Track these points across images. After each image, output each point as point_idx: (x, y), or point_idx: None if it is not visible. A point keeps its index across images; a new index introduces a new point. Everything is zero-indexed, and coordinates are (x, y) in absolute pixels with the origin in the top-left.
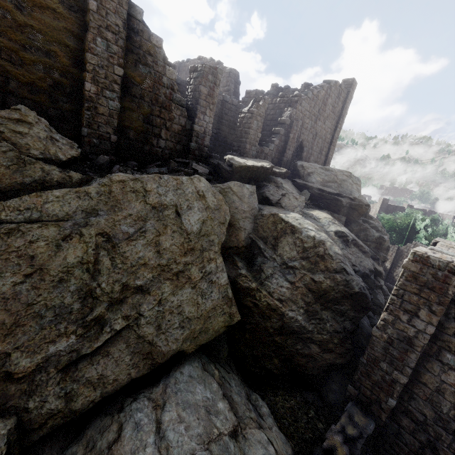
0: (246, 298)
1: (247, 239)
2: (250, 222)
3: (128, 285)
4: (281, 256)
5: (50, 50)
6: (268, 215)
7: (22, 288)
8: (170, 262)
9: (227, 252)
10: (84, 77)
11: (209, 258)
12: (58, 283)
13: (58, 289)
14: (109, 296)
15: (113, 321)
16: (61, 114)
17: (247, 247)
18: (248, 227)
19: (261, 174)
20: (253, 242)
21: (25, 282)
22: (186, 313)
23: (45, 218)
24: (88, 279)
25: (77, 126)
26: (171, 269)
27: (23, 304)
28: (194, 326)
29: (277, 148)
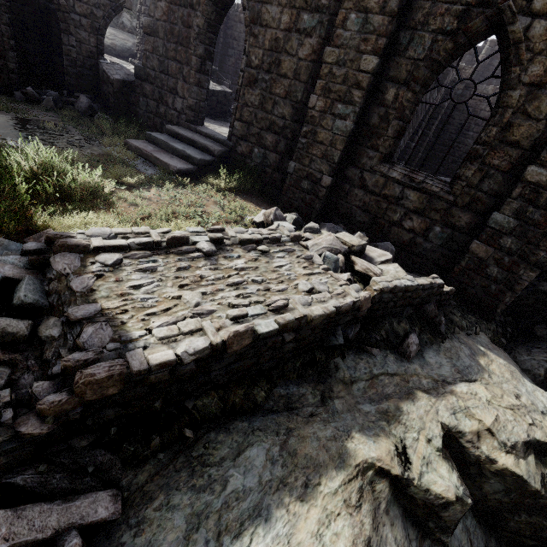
0: None
1: None
2: None
3: None
4: None
5: None
6: None
7: None
8: None
9: None
10: None
11: None
12: None
13: None
14: None
15: None
16: None
17: None
18: None
19: None
20: None
21: None
22: None
23: None
24: None
25: None
26: None
27: None
28: None
29: None
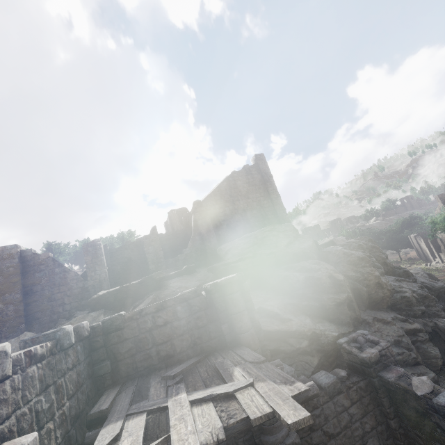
0: None
1: None
2: None
3: None
4: None
5: None
6: None
7: None
8: None
9: None
10: None
11: None
12: None
13: None
14: None
15: None
16: None
17: None
18: None
19: (137, 289)
20: None
21: None
22: None
23: None
24: None
25: None
26: None
27: None
28: None
29: (196, 247)
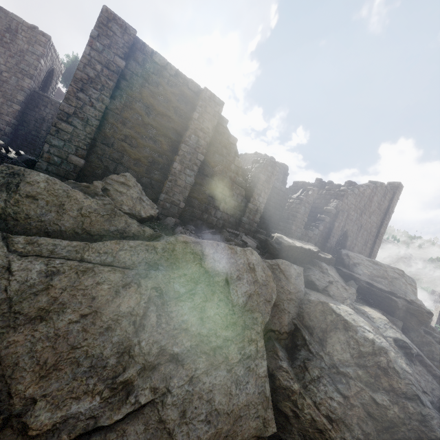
0: (284, 402)
1: (291, 324)
2: (295, 306)
3: (165, 349)
4: (330, 355)
5: (158, 140)
6: (316, 301)
7: (74, 327)
8: (210, 333)
9: (267, 334)
10: (175, 158)
11: (250, 338)
12: (105, 330)
13: (103, 337)
14: (144, 358)
15: (140, 390)
16: (150, 182)
17: (290, 333)
18: (292, 310)
19: (306, 256)
20: (297, 329)
21: (79, 322)
22: (216, 403)
23: (116, 263)
24: (131, 333)
25: (157, 192)
26: (210, 342)
27: (69, 345)
28: (221, 425)
29: (321, 233)
